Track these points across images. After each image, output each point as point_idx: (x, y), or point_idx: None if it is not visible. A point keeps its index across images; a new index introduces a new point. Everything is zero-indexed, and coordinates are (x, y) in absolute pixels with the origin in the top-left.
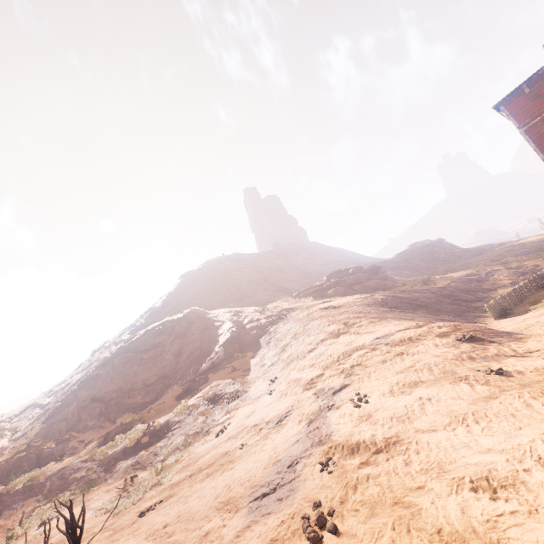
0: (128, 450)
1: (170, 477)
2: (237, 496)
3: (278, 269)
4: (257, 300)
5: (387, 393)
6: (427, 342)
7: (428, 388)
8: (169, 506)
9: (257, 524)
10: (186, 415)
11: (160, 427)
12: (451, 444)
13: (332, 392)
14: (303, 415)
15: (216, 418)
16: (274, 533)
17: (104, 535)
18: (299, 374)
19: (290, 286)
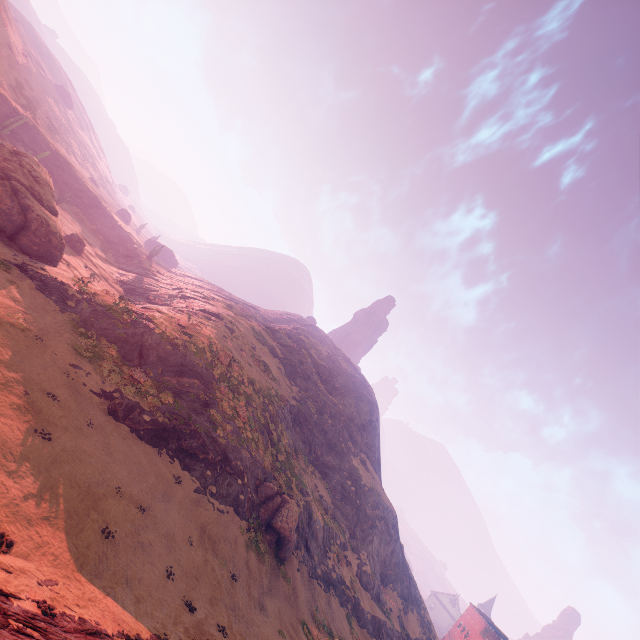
0: None
1: None
2: None
3: None
4: None
5: None
6: None
7: None
8: None
9: None
10: None
11: None
12: None
13: None
14: None
15: None
16: None
17: None
18: None
19: None
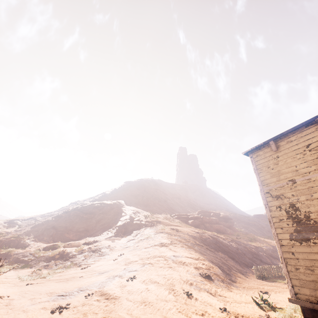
0: (48, 257)
1: (50, 276)
2: (56, 292)
3: (178, 196)
4: (153, 210)
5: (142, 280)
6: (187, 268)
7: (155, 286)
8: (37, 286)
9: (48, 302)
10: (79, 253)
11: (66, 253)
12: (126, 307)
13: (129, 270)
14: (111, 275)
15: (88, 261)
16: (48, 306)
17: (11, 285)
18: (131, 256)
19: (177, 209)
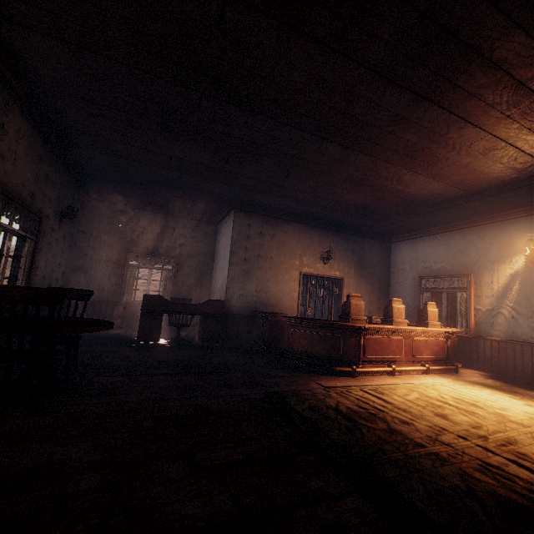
0: None
1: None
2: None
3: None
4: None
5: None
6: None
7: None
8: None
9: None
10: None
11: None
12: None
13: None
14: None
15: None
16: None
17: None
18: None
19: None
